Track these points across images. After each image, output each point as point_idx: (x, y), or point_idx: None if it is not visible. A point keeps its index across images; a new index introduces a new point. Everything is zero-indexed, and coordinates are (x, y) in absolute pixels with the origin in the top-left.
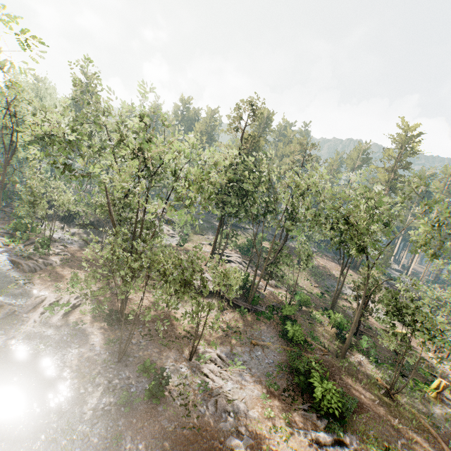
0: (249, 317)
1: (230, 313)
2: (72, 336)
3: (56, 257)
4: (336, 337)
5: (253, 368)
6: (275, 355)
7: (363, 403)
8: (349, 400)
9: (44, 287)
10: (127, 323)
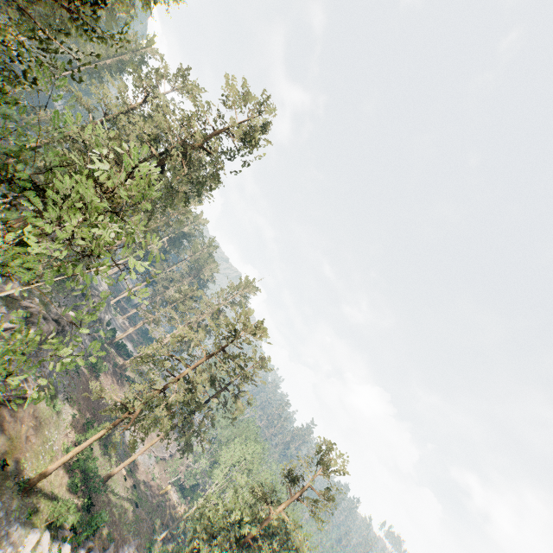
0: None
1: None
2: None
3: None
4: None
5: None
6: None
7: None
8: None
9: None
10: None
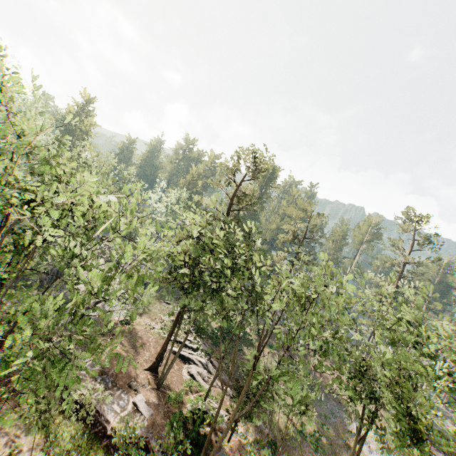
0: None
1: None
2: None
3: None
4: None
5: None
6: None
7: None
8: None
9: None
10: None
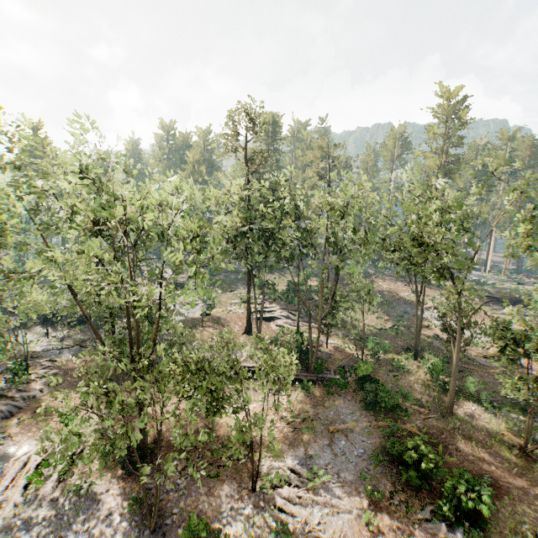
0: (316, 392)
1: (292, 394)
2: (77, 510)
3: (41, 382)
4: (432, 385)
5: (341, 472)
6: (365, 439)
7: (497, 479)
8: (482, 487)
9: (28, 437)
10: (155, 458)
